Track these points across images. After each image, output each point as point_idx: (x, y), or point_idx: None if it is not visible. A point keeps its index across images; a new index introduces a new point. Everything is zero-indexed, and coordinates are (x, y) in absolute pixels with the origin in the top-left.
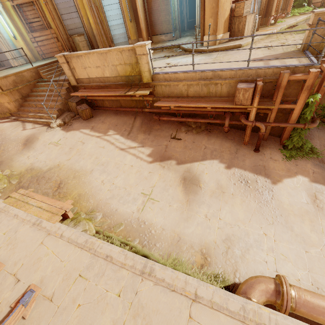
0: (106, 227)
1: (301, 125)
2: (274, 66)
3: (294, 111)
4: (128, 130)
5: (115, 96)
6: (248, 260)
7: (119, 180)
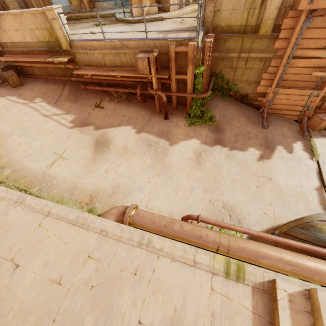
0: (12, 179)
1: (195, 94)
2: (166, 38)
3: (187, 81)
4: (56, 99)
5: (40, 63)
6: (127, 200)
7: (36, 142)
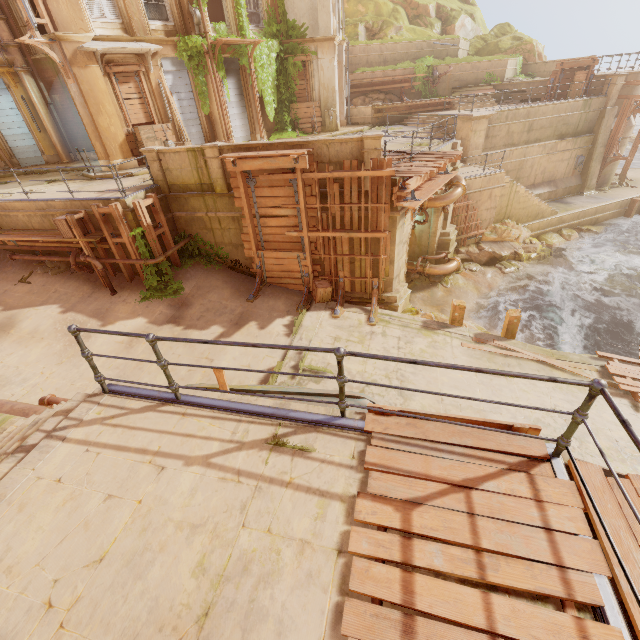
0: None
1: (142, 261)
2: (93, 199)
3: (127, 246)
4: None
5: None
6: None
7: None
